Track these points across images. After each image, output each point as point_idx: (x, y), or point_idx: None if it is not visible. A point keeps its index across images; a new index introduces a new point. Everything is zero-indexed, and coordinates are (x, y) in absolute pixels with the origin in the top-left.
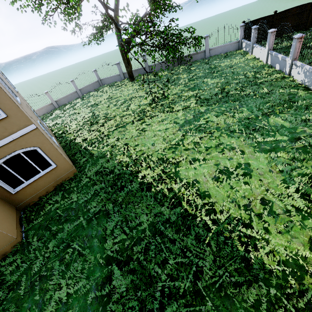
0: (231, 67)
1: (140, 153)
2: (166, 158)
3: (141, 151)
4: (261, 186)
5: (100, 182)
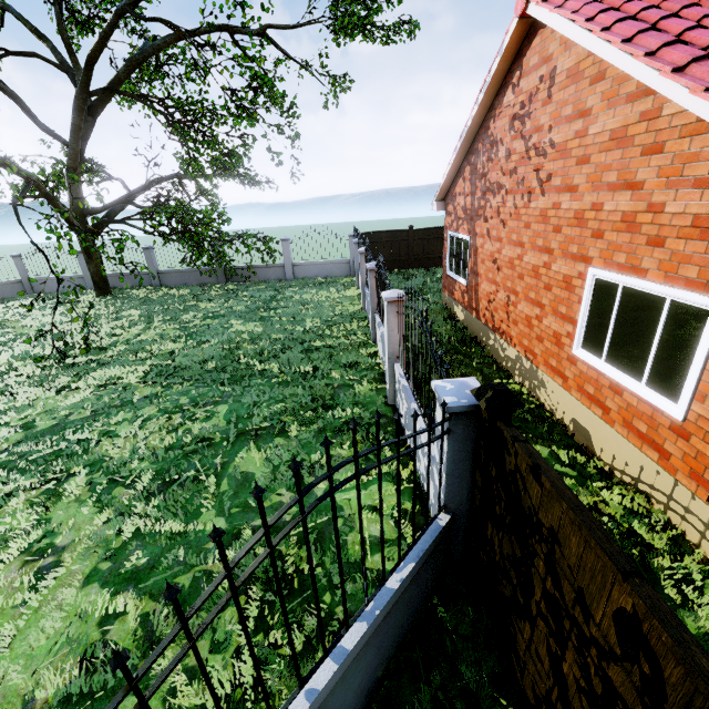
0: (306, 304)
1: None
2: None
3: None
4: None
5: None
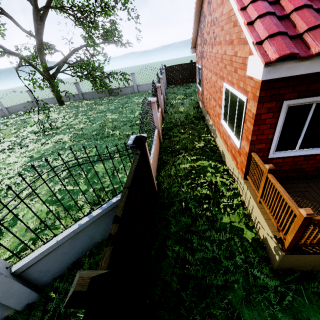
0: (139, 104)
1: None
2: None
3: None
4: None
5: None
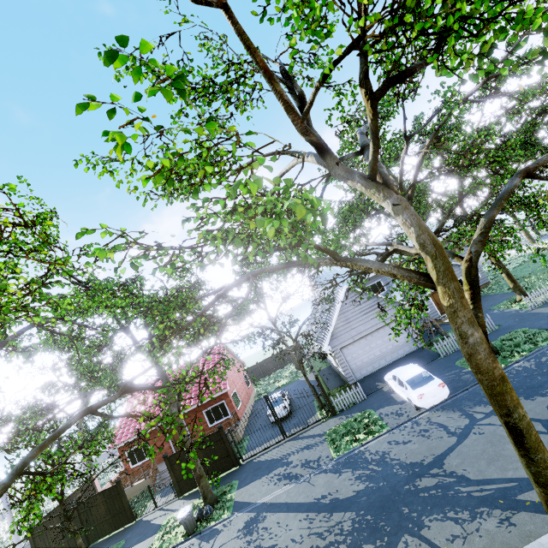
0: None
1: None
2: None
3: None
4: None
5: None
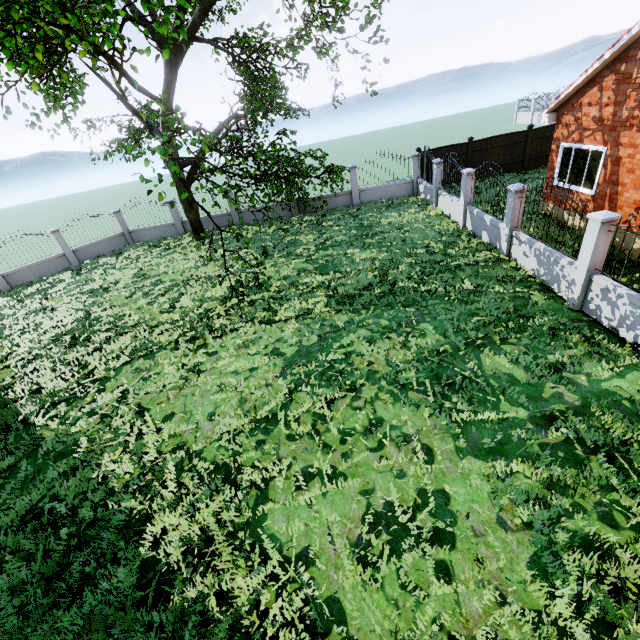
0: (400, 227)
1: (172, 445)
2: (239, 465)
3: (175, 437)
4: (483, 586)
5: (19, 561)
